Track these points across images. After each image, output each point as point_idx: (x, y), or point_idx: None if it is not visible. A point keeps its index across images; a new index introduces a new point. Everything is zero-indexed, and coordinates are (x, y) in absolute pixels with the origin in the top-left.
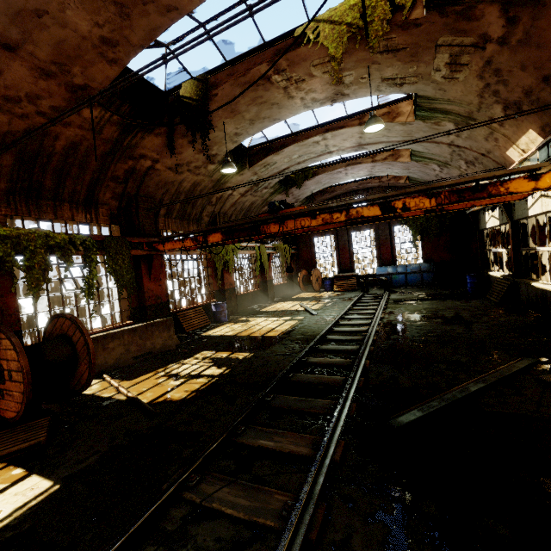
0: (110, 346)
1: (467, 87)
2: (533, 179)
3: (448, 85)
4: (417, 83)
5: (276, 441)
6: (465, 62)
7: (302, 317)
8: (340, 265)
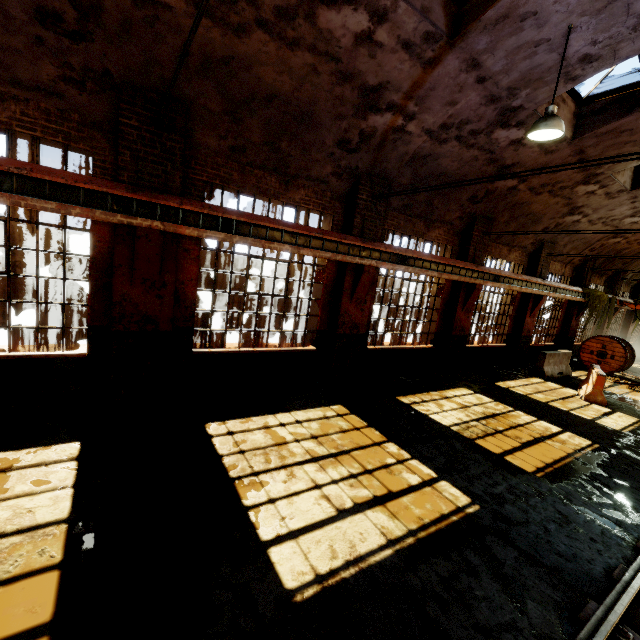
0: None
1: None
2: None
3: None
4: None
5: None
6: None
7: None
8: None
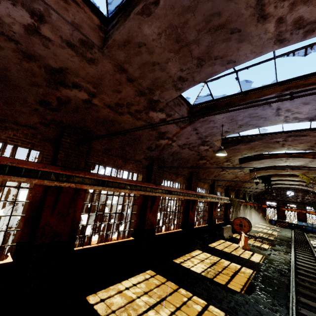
0: None
1: None
2: None
3: None
4: None
5: (303, 247)
6: None
7: (277, 232)
8: (278, 216)
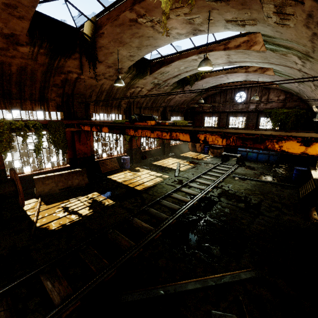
0: (47, 182)
1: (299, 32)
2: (305, 144)
3: (282, 29)
4: (257, 25)
5: (54, 285)
6: (290, 12)
7: (168, 176)
8: None
